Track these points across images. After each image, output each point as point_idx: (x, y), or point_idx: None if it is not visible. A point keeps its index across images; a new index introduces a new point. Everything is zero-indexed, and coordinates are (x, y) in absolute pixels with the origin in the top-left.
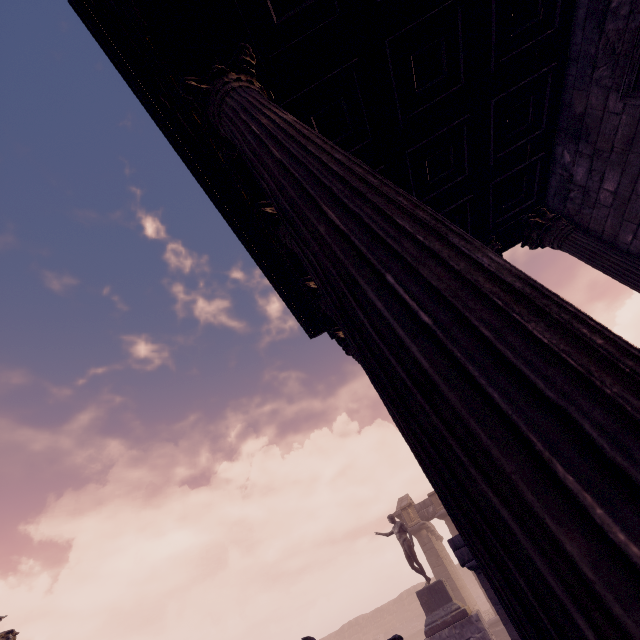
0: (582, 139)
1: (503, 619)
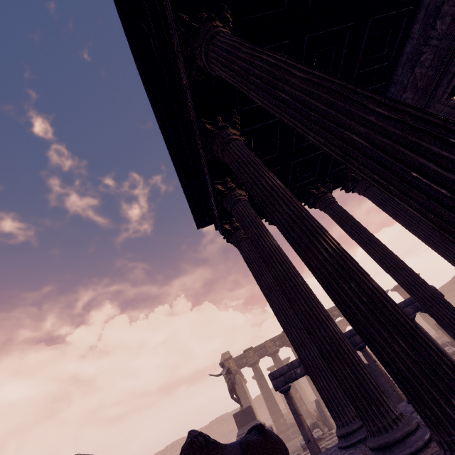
0: None
1: (298, 423)
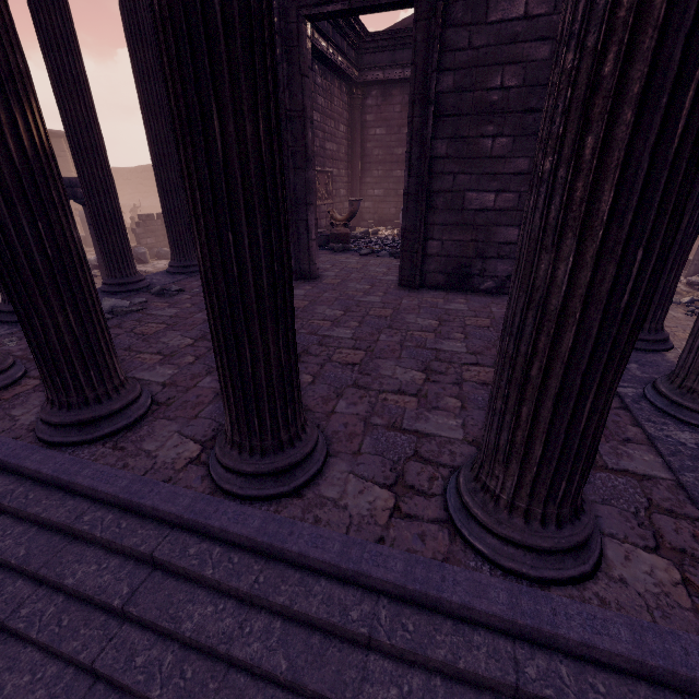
0: None
1: None
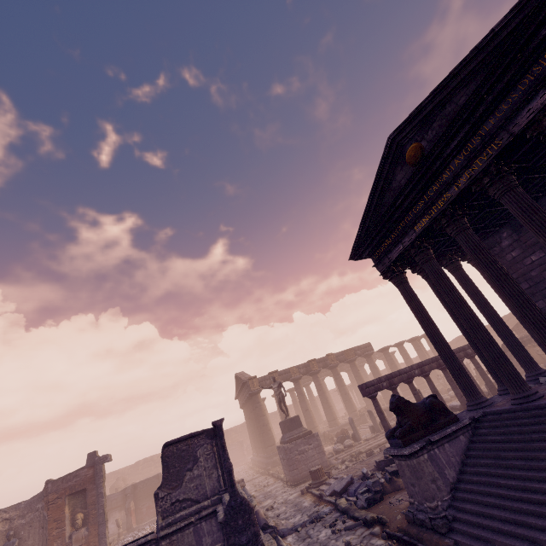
0: (516, 232)
1: (382, 418)
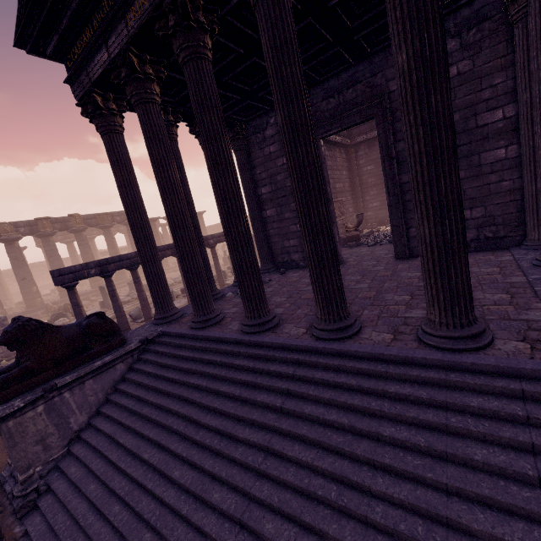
0: None
1: (78, 312)
